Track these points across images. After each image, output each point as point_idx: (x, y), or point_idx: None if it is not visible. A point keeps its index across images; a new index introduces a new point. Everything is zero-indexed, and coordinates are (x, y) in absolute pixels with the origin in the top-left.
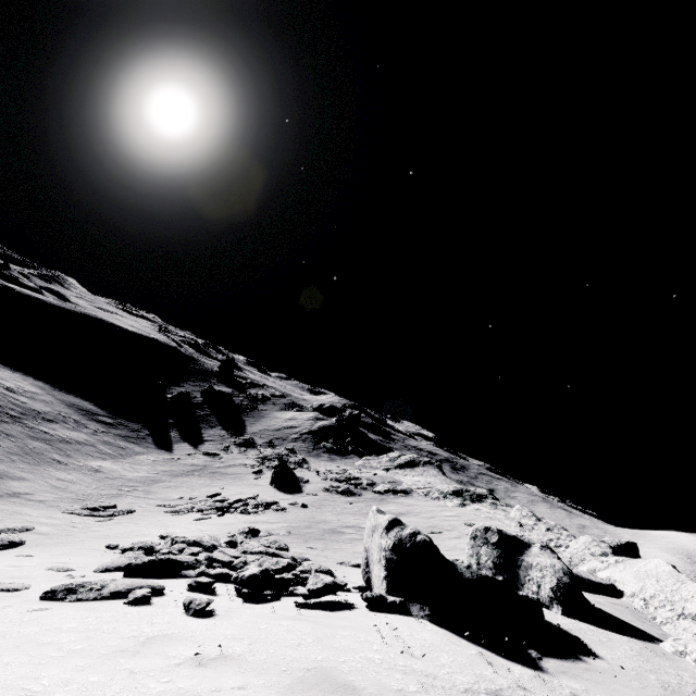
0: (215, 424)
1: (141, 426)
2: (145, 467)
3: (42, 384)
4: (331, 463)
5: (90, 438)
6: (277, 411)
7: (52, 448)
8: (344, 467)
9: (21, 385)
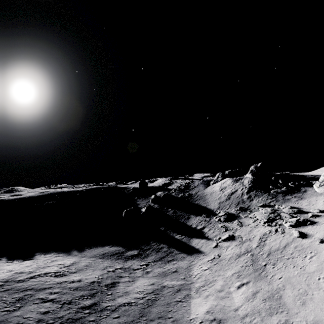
0: (187, 215)
1: (154, 243)
2: (218, 281)
3: (69, 251)
4: (307, 200)
5: (150, 279)
6: (204, 189)
7: (157, 323)
8: (320, 197)
9: (59, 263)
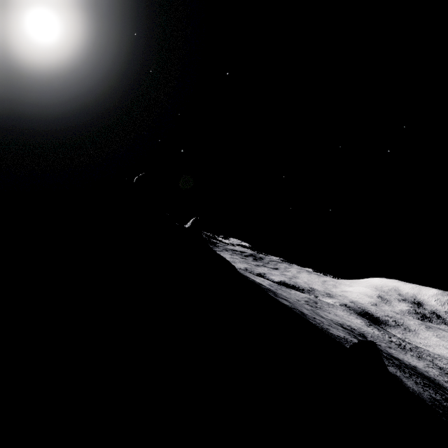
0: None
1: None
2: None
3: None
4: None
5: None
6: None
7: None
8: None
9: None
